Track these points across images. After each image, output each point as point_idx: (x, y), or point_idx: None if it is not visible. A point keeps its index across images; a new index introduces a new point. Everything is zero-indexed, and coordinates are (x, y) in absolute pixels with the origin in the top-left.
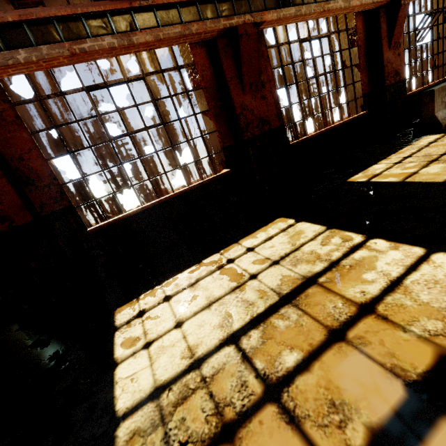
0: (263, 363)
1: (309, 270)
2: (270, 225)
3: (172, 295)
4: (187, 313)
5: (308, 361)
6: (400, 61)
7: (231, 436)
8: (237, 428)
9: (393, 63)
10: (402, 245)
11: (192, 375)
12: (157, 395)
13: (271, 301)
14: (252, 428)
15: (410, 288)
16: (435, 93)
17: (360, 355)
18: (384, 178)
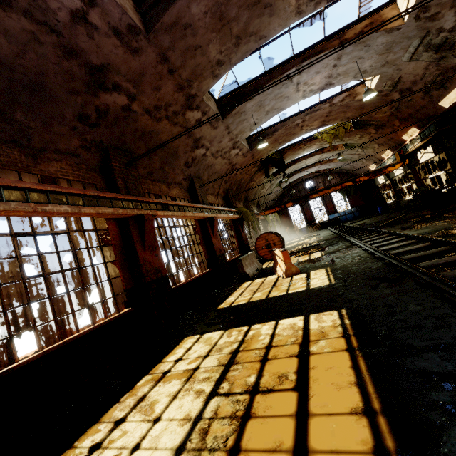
0: (240, 388)
1: (231, 349)
2: (182, 343)
3: (125, 416)
4: (158, 411)
5: (260, 374)
6: (220, 244)
7: (249, 416)
8: (249, 412)
9: (217, 244)
10: (266, 323)
11: (201, 423)
12: (182, 449)
13: (221, 369)
14: (256, 406)
15: (279, 334)
16: (242, 260)
17: (277, 359)
18: (238, 302)
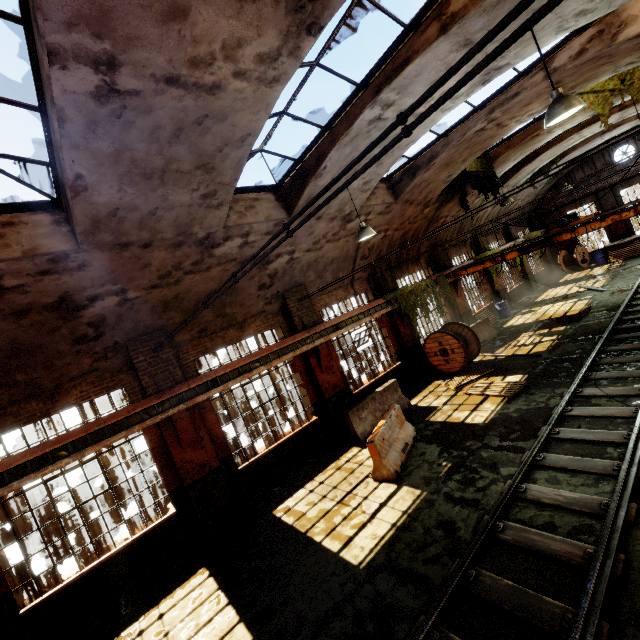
0: None
1: None
2: (192, 579)
3: None
4: None
5: None
6: (336, 377)
7: None
8: None
9: (329, 380)
10: (234, 614)
11: None
12: None
13: None
14: None
15: None
16: (351, 415)
17: None
18: (289, 515)
